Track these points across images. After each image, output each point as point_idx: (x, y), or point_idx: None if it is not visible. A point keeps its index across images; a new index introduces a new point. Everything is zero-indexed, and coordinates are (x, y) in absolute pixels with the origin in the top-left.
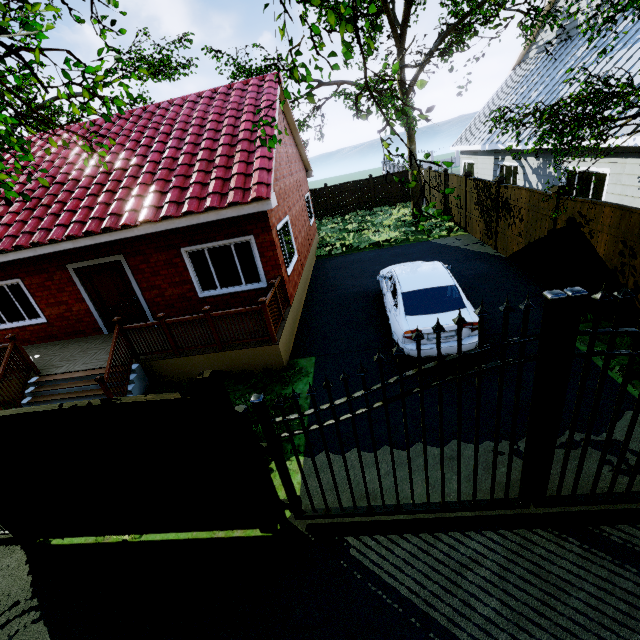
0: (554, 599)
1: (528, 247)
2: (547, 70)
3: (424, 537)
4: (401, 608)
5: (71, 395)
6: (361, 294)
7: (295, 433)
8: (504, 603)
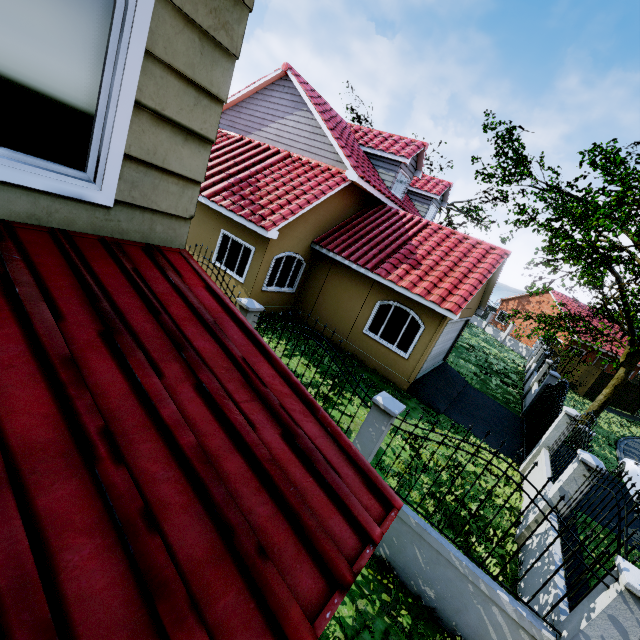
0: None
1: None
2: None
3: None
4: None
5: None
6: None
7: None
8: None
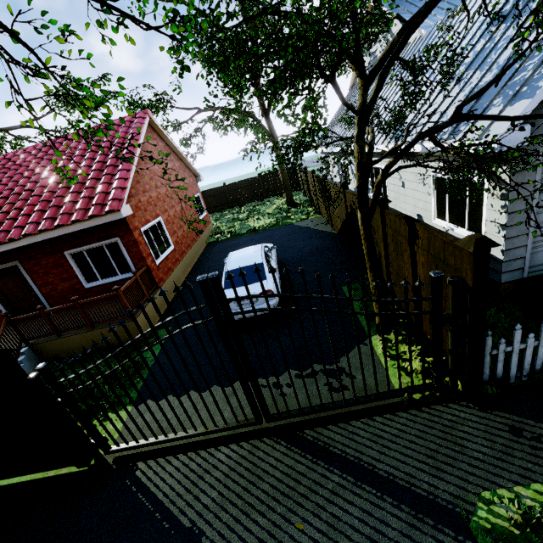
0: (253, 485)
1: (342, 226)
2: None
3: (190, 455)
4: (153, 507)
5: None
6: None
7: (78, 388)
8: (220, 493)
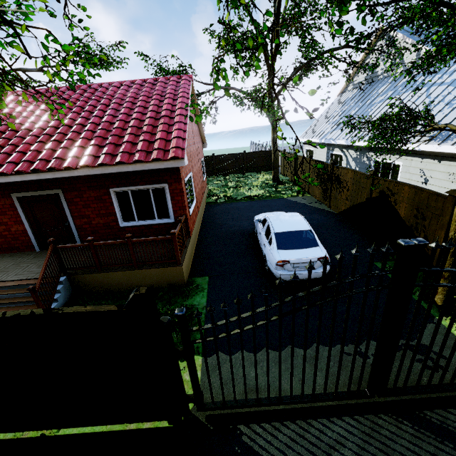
0: None
1: (352, 207)
2: (360, 99)
3: (300, 423)
4: None
5: (1, 301)
6: (240, 232)
7: (207, 340)
8: None
